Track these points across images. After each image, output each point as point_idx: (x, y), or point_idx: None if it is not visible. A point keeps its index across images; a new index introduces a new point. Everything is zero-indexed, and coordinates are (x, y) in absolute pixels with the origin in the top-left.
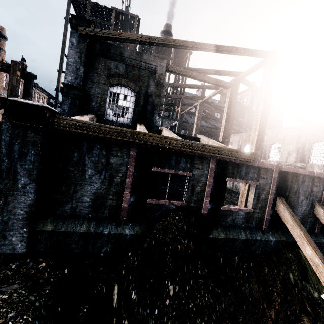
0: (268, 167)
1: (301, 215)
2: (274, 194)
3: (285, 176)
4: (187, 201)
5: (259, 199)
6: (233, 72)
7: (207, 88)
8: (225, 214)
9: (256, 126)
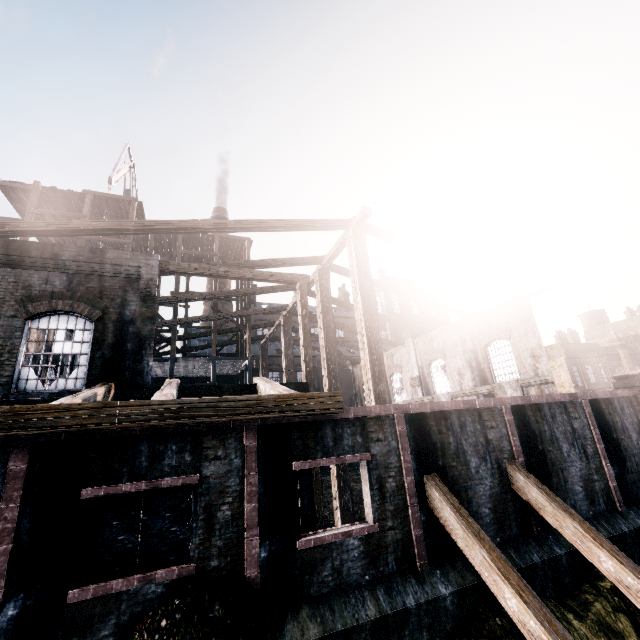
0: (379, 415)
1: (491, 503)
2: (413, 471)
3: (422, 425)
4: (197, 558)
5: (385, 493)
6: (309, 258)
7: (281, 290)
8: (312, 561)
9: (363, 337)
